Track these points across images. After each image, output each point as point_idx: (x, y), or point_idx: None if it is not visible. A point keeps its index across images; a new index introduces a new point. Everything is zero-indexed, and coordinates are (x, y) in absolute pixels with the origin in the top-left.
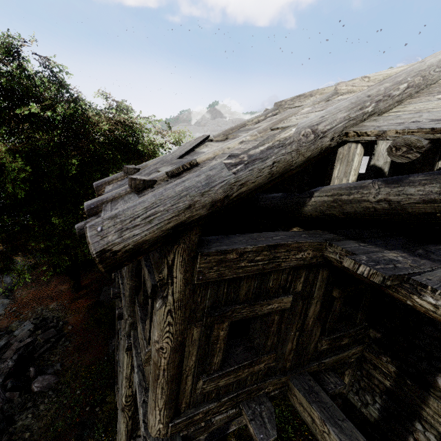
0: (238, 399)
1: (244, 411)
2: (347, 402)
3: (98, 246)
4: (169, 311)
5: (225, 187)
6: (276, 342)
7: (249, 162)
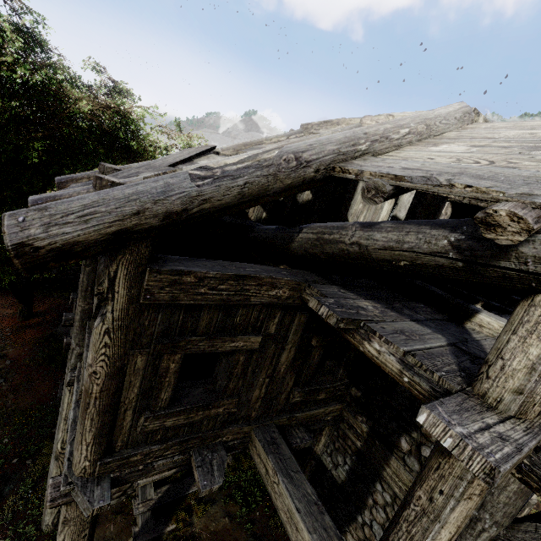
0: (188, 444)
1: (193, 457)
2: (320, 464)
3: (15, 238)
4: (106, 330)
5: (184, 199)
6: (241, 386)
7: (219, 178)
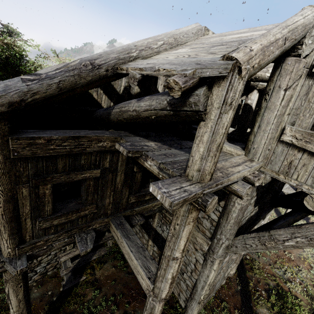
0: (72, 232)
1: (76, 238)
2: (156, 232)
3: None
4: None
5: (19, 94)
6: (97, 198)
7: (42, 79)
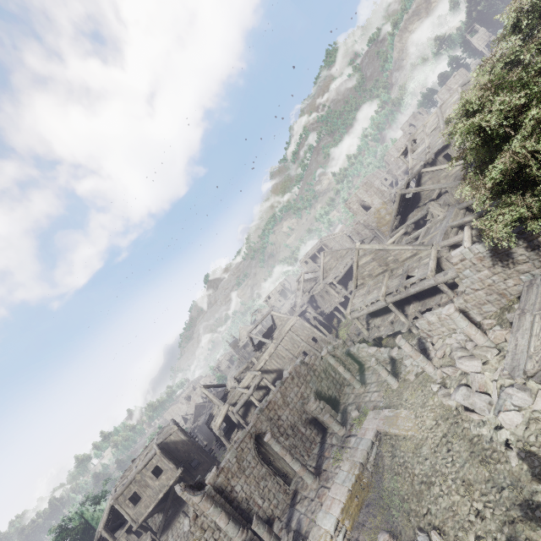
0: None
1: None
2: None
3: None
4: None
5: None
6: None
7: None
